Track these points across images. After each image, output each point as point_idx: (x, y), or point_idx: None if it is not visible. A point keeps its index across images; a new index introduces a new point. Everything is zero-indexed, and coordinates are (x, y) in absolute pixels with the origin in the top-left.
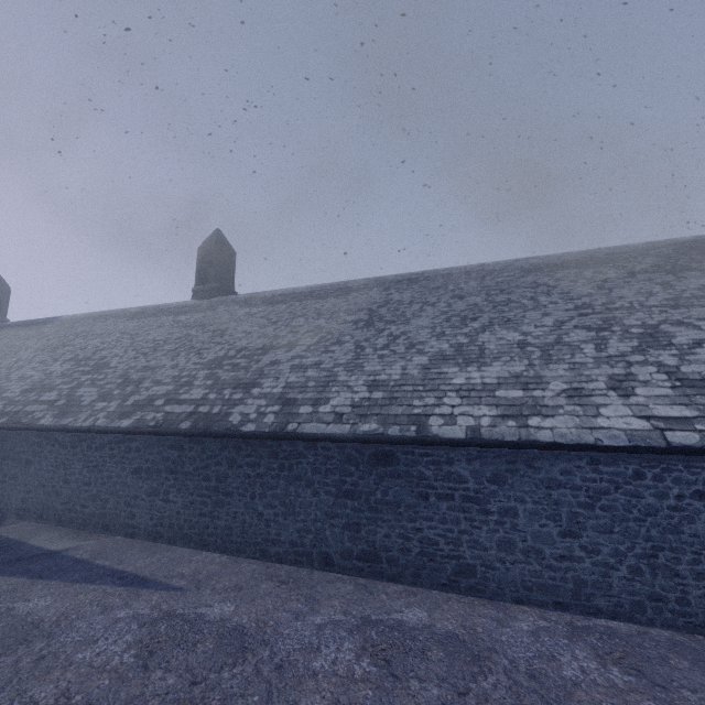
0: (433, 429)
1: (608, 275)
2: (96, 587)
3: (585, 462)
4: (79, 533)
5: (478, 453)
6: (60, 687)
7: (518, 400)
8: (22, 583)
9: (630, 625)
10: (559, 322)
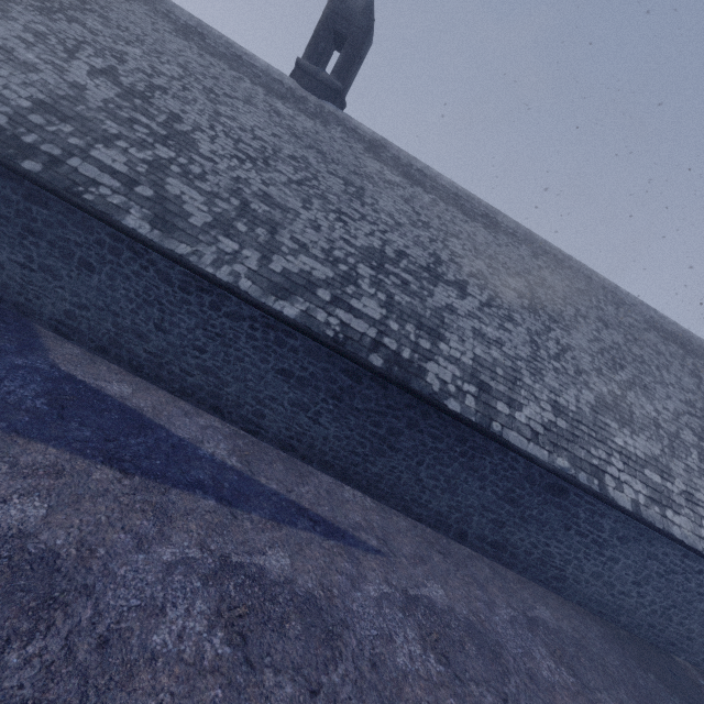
0: (610, 490)
1: (702, 376)
2: (307, 536)
3: (681, 553)
4: (181, 405)
5: (625, 519)
6: None
7: (659, 486)
8: (220, 512)
9: (630, 633)
10: (677, 412)
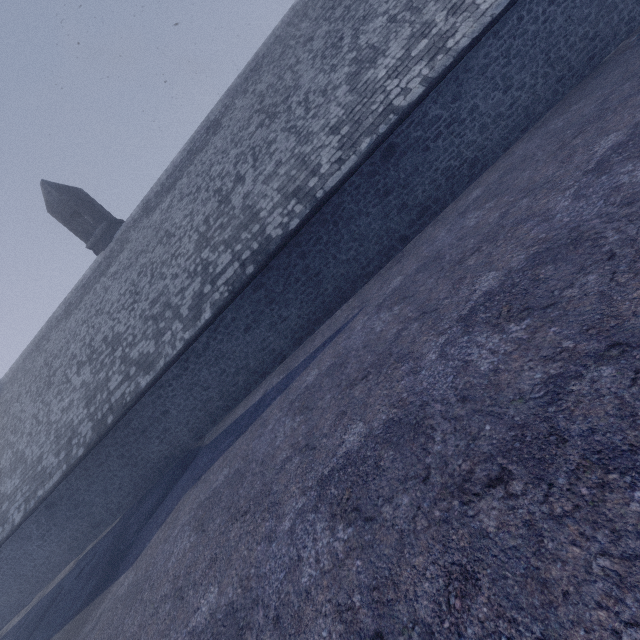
0: (402, 104)
1: None
2: (322, 353)
3: (492, 39)
4: (253, 393)
5: (436, 93)
6: (395, 326)
7: (428, 45)
8: (283, 395)
9: (556, 105)
10: None
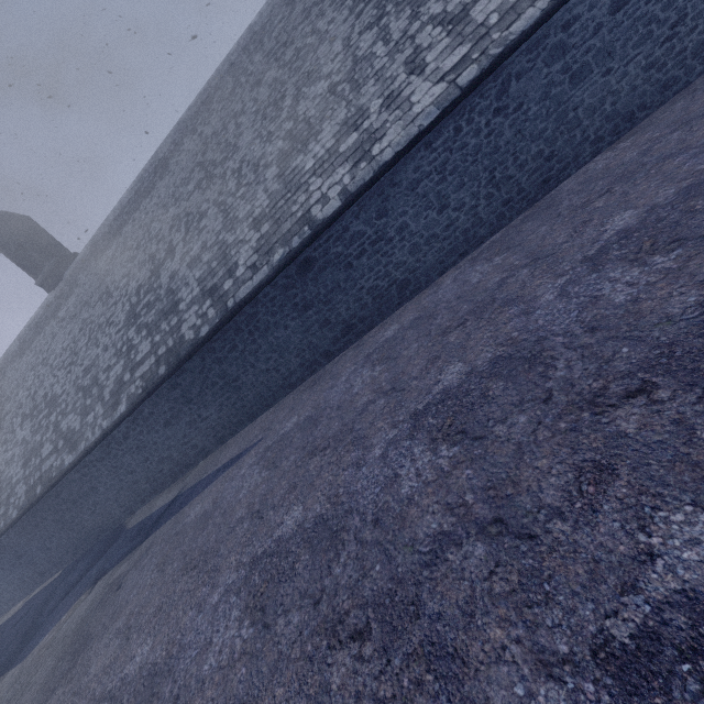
0: (318, 217)
1: None
2: (217, 481)
3: (423, 151)
4: (177, 483)
5: (358, 206)
6: (245, 507)
7: (357, 143)
8: (176, 518)
9: (502, 231)
10: (345, 40)
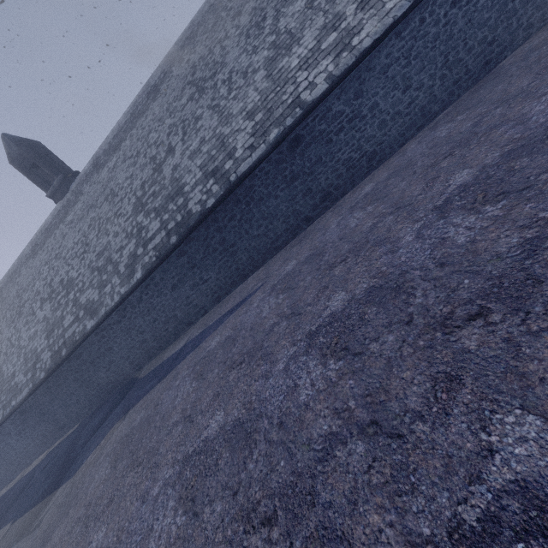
0: (308, 99)
1: None
2: (228, 320)
3: (394, 39)
4: (180, 338)
5: (340, 89)
6: (274, 317)
7: (337, 39)
8: (194, 352)
9: (451, 106)
10: None
